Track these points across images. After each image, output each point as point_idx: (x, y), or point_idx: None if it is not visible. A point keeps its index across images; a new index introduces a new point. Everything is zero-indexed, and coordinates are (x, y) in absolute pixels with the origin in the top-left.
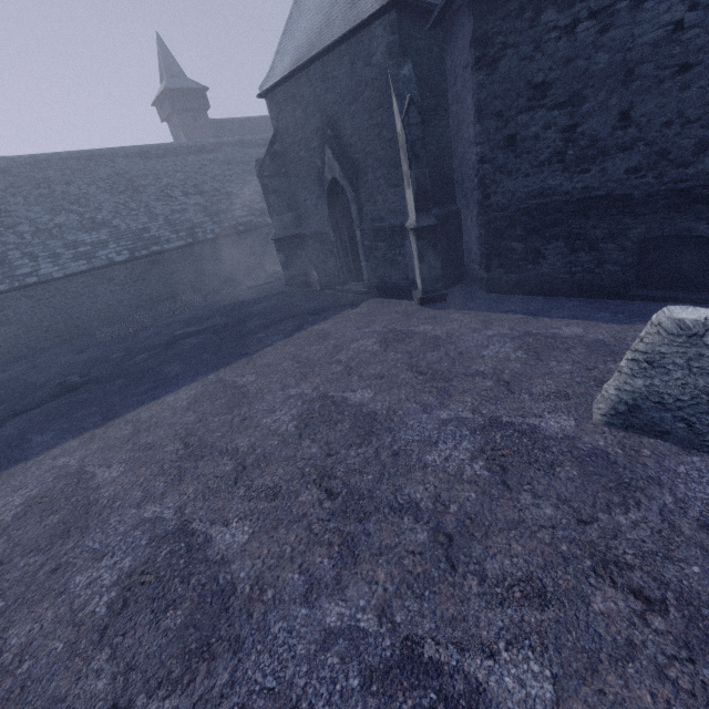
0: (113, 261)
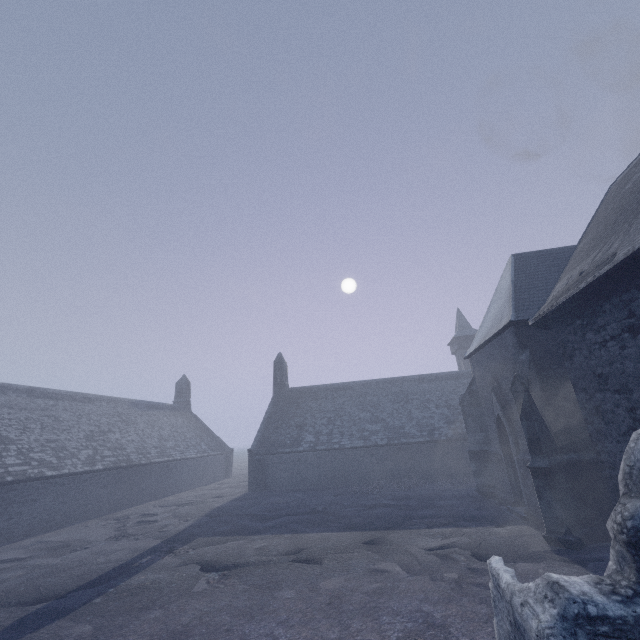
0: (376, 444)
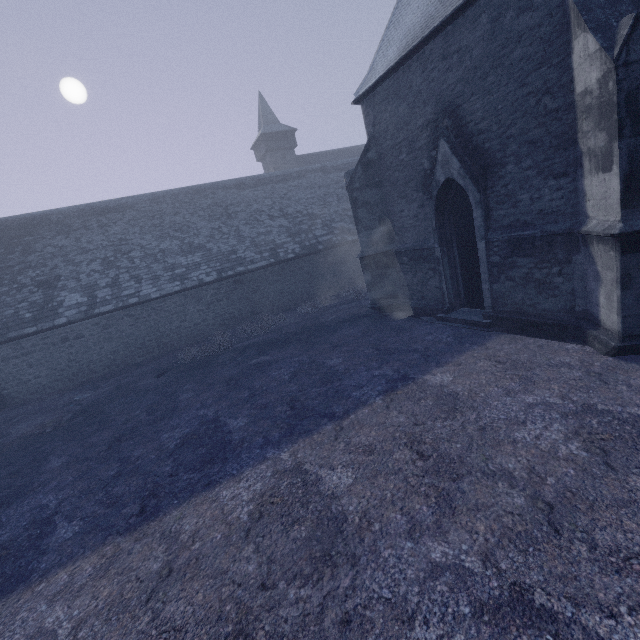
0: (202, 282)
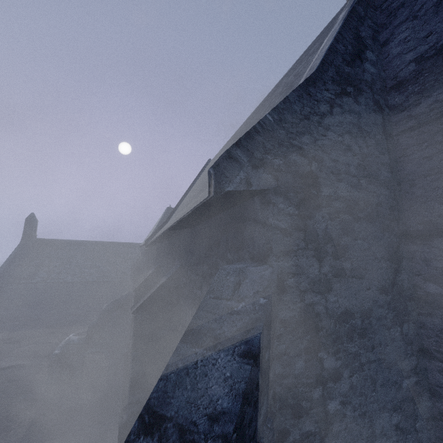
0: (89, 281)
